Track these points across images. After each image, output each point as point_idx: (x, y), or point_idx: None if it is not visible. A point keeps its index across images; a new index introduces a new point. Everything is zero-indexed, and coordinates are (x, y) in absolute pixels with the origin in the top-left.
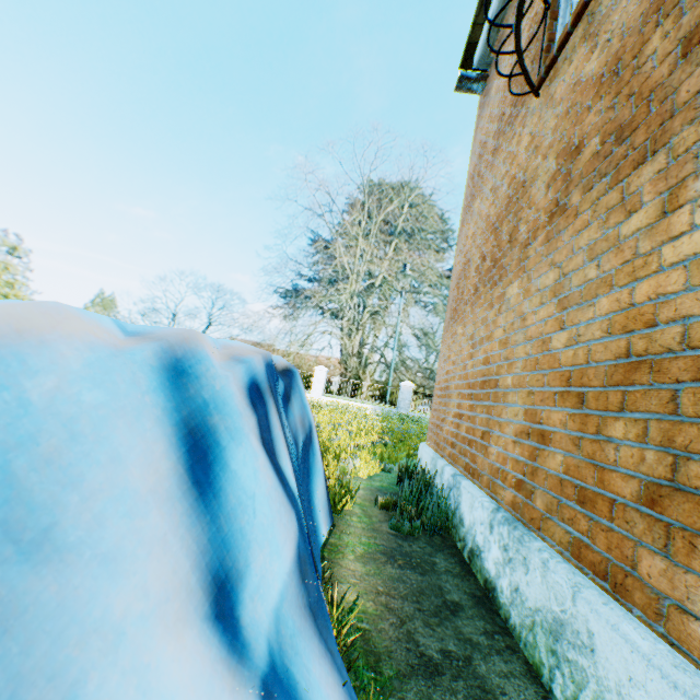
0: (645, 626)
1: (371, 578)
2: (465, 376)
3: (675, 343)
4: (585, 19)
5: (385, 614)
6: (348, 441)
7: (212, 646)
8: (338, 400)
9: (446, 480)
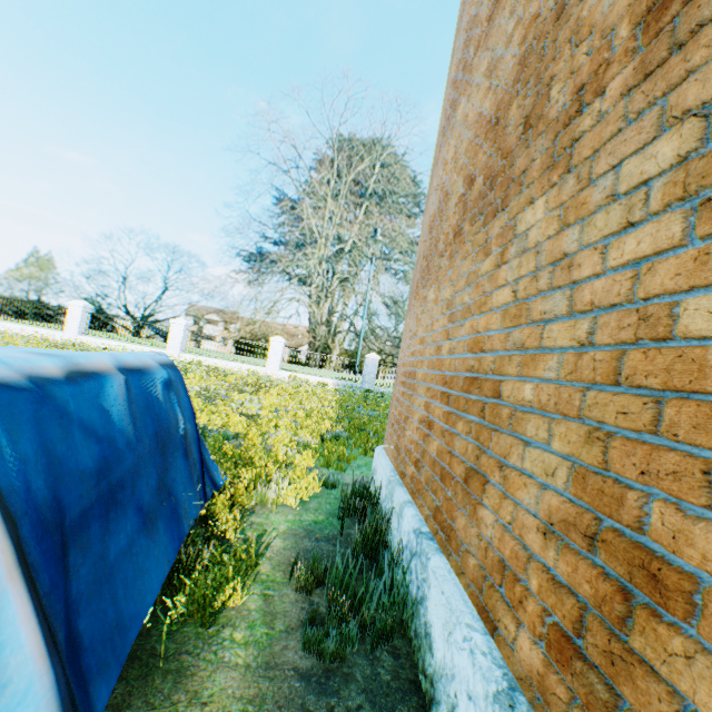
0: None
1: None
2: (439, 365)
3: None
4: None
5: None
6: (288, 437)
7: None
8: (297, 375)
9: (406, 534)
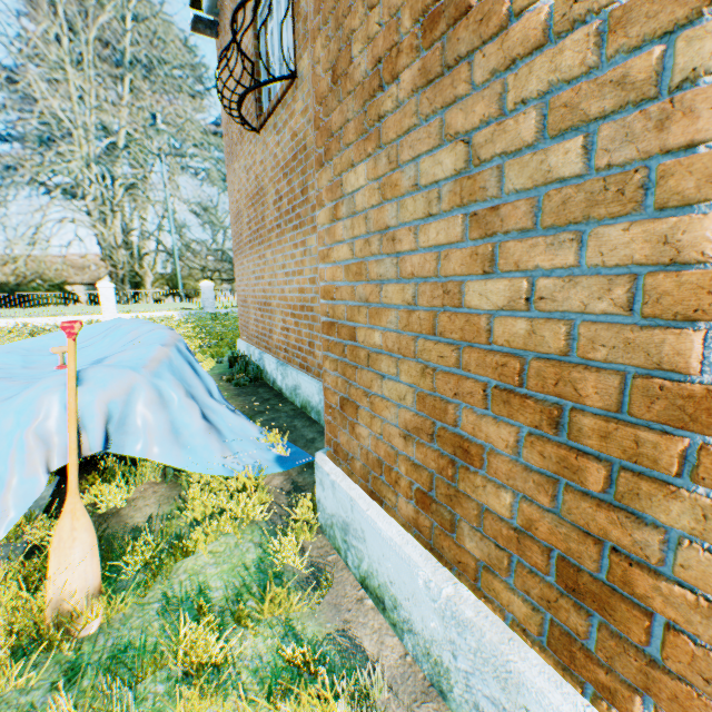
0: (311, 376)
1: (234, 403)
2: (255, 298)
3: (308, 302)
4: (274, 116)
5: (244, 408)
6: None
7: (215, 400)
8: (139, 315)
9: (257, 357)
